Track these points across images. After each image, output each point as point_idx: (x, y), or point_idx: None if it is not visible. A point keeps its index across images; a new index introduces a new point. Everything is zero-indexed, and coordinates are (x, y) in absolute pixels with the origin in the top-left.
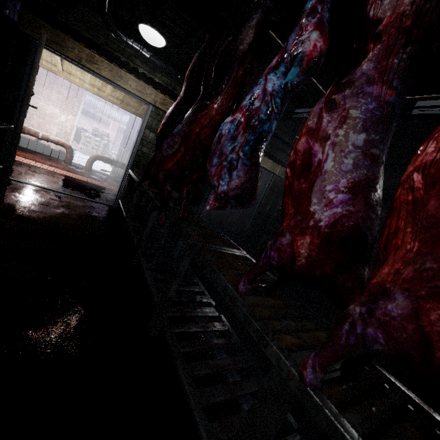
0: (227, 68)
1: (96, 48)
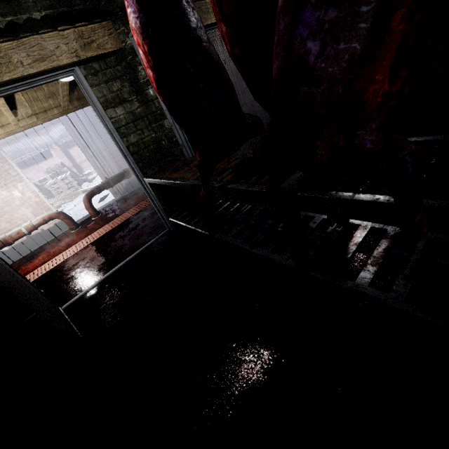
0: None
1: None
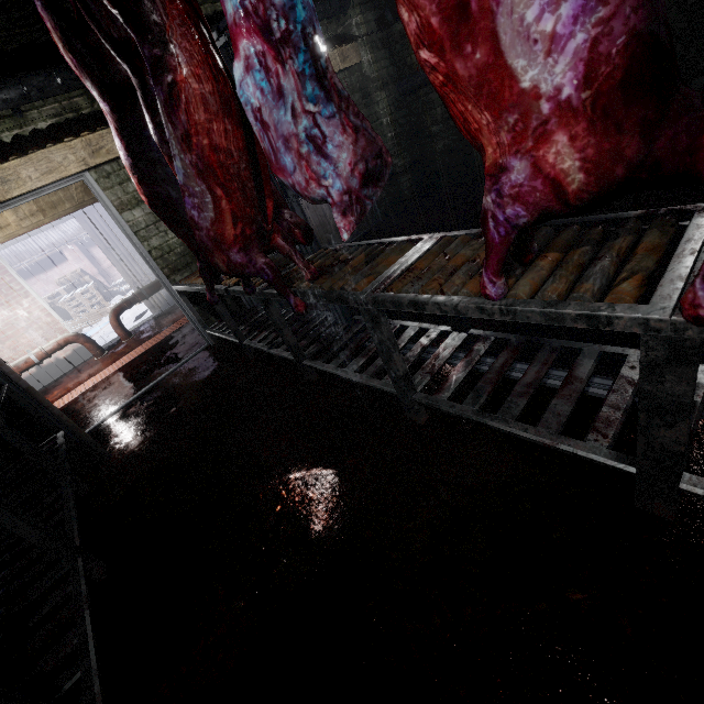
0: None
1: None
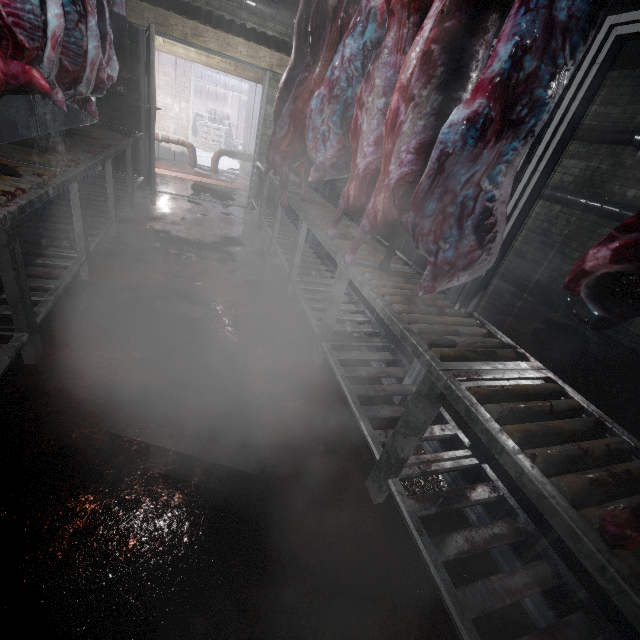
0: (322, 30)
1: (198, 16)
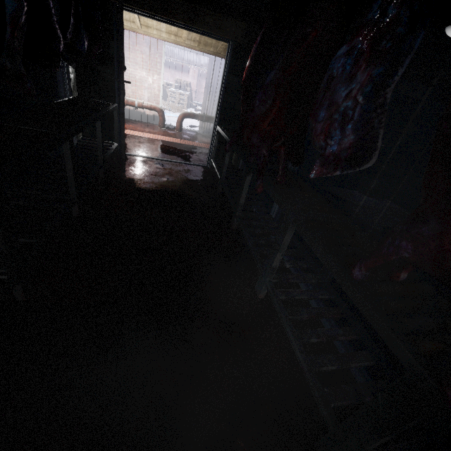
0: None
1: None
